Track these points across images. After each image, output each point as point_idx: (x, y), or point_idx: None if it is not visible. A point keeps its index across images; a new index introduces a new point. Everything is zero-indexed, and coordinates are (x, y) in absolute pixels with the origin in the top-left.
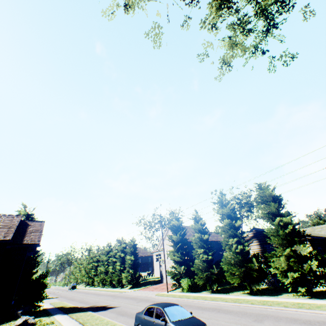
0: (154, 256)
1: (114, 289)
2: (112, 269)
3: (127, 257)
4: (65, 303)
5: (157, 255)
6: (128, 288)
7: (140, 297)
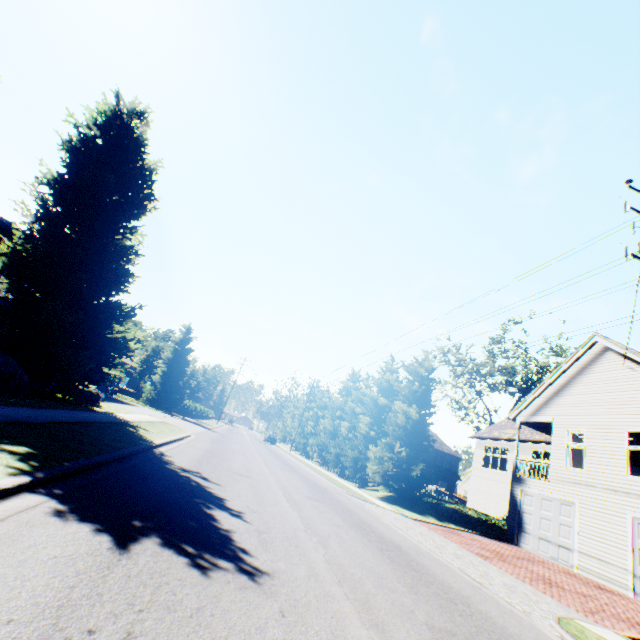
0: (475, 450)
1: (339, 479)
2: (348, 430)
3: (393, 407)
4: (171, 432)
5: (486, 452)
6: (378, 496)
7: (437, 569)
